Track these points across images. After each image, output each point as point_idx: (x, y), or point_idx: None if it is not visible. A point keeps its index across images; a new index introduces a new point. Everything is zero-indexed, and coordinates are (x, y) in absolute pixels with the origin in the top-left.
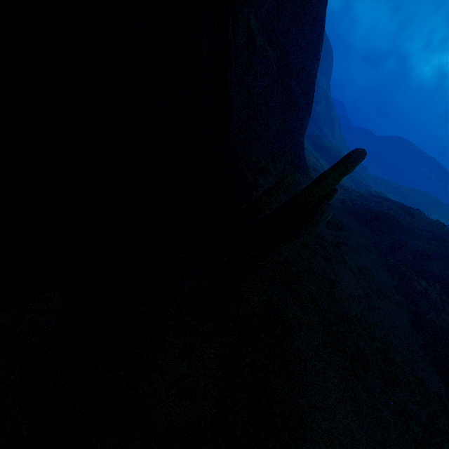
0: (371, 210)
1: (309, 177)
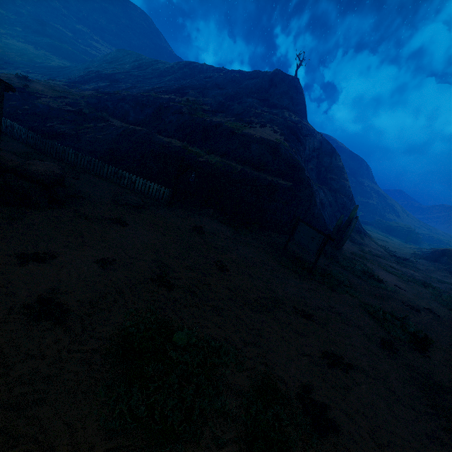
0: (435, 251)
1: (370, 238)
